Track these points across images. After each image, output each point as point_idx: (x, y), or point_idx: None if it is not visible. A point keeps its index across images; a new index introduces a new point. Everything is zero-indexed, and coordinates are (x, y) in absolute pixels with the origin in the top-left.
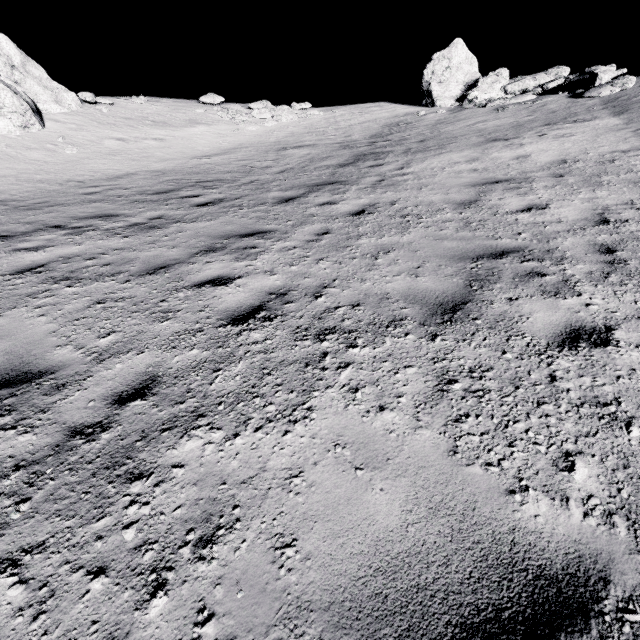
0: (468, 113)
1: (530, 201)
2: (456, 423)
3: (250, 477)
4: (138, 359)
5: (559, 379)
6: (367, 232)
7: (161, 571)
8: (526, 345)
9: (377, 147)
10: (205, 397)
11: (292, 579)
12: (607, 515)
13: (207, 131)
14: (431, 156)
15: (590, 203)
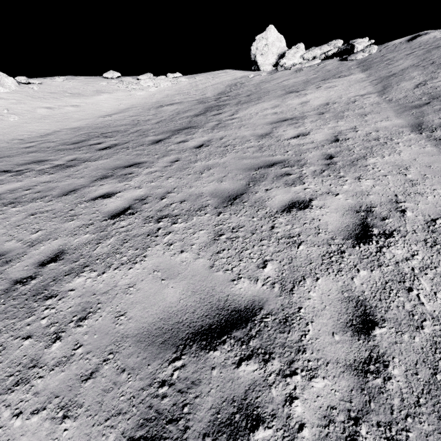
0: (279, 74)
1: (300, 131)
2: (217, 254)
3: (108, 290)
4: (54, 243)
5: (275, 228)
6: (201, 158)
7: (59, 333)
8: (265, 213)
9: (220, 101)
10: (90, 257)
11: (121, 327)
12: (273, 284)
13: (109, 97)
14: (251, 105)
15: (332, 130)
